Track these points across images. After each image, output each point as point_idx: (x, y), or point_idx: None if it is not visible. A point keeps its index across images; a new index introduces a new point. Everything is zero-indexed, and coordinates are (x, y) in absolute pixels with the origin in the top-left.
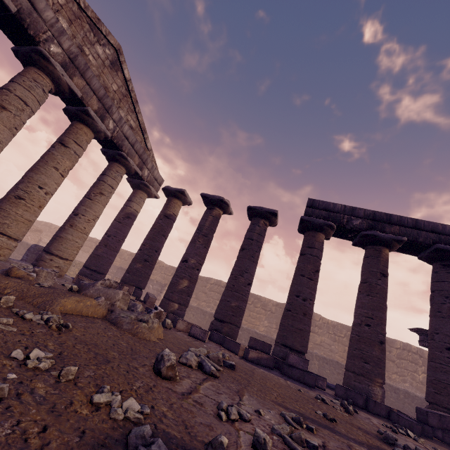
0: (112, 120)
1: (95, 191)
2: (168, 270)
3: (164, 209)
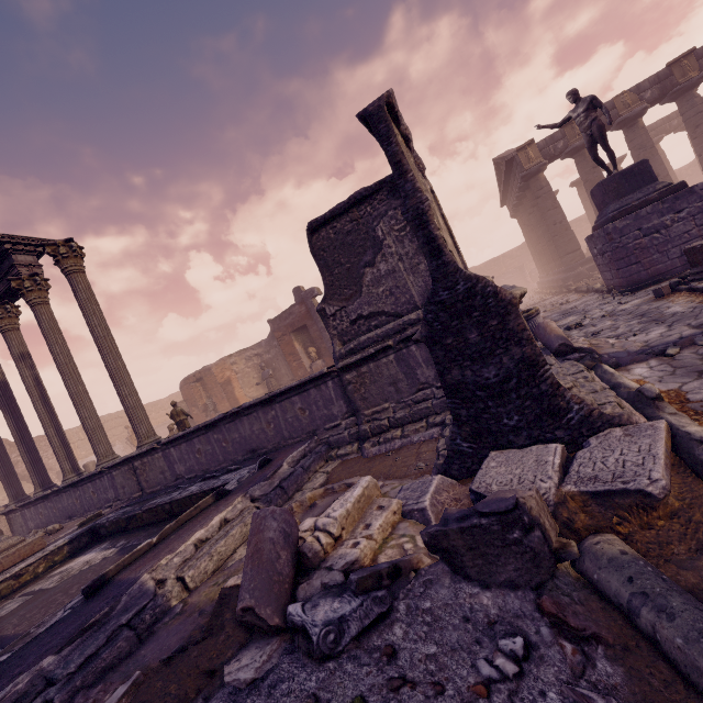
0: None
1: None
2: (488, 266)
3: None
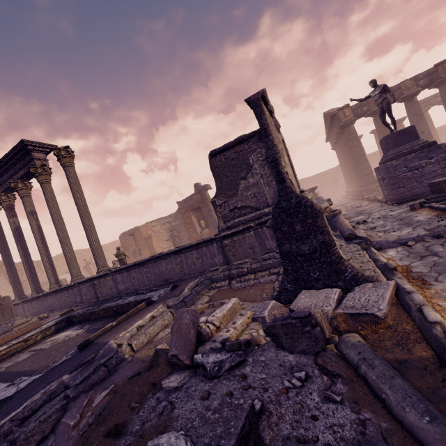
0: None
1: None
2: (315, 178)
3: None
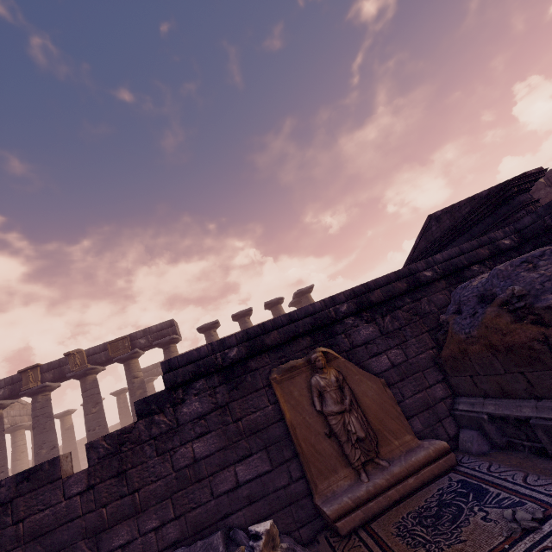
0: (5, 418)
1: (18, 454)
2: (82, 444)
3: (63, 427)
